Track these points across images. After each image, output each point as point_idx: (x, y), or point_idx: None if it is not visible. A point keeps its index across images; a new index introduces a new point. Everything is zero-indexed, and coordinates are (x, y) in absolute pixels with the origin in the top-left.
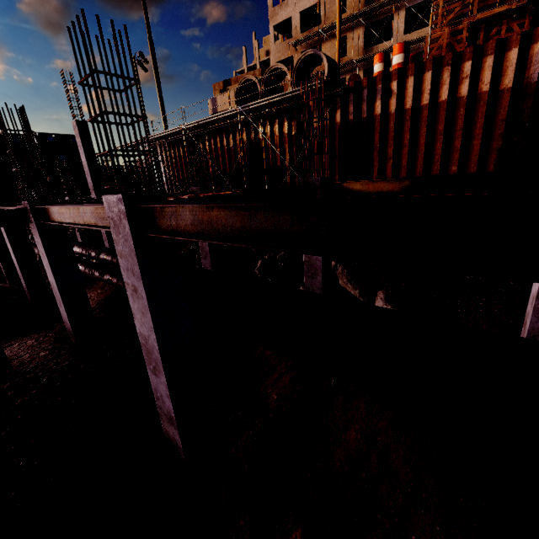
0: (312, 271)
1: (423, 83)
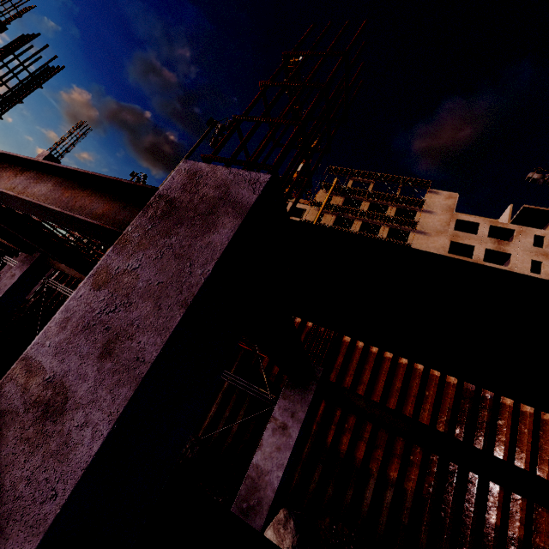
0: (253, 502)
1: None
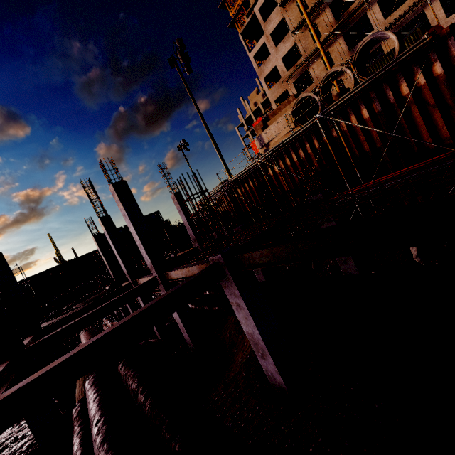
0: None
1: None
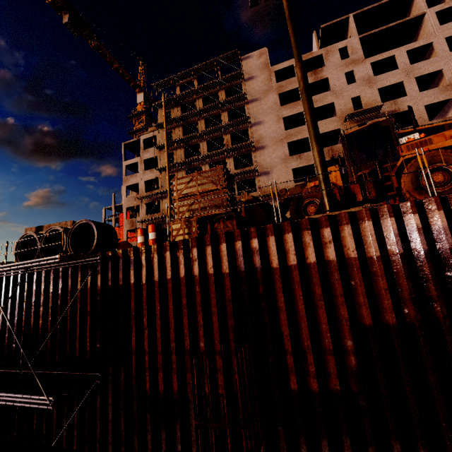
0: None
1: (166, 260)
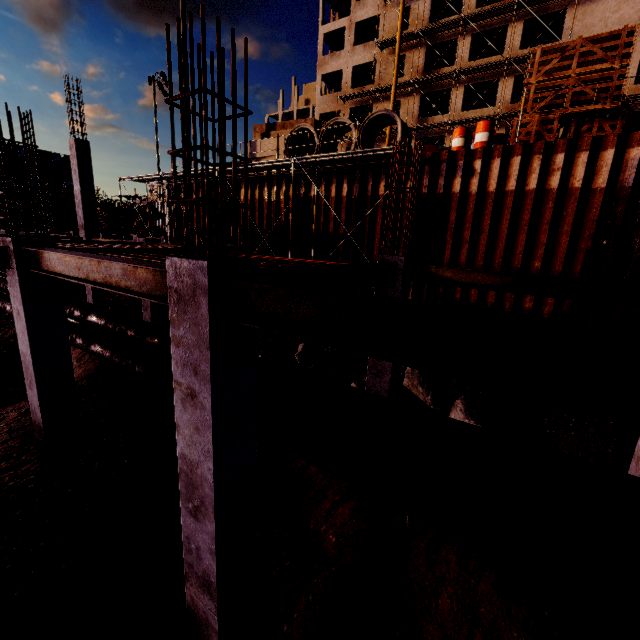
0: (379, 368)
1: (509, 168)
